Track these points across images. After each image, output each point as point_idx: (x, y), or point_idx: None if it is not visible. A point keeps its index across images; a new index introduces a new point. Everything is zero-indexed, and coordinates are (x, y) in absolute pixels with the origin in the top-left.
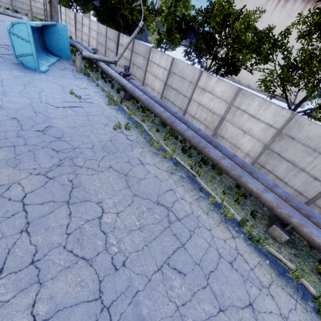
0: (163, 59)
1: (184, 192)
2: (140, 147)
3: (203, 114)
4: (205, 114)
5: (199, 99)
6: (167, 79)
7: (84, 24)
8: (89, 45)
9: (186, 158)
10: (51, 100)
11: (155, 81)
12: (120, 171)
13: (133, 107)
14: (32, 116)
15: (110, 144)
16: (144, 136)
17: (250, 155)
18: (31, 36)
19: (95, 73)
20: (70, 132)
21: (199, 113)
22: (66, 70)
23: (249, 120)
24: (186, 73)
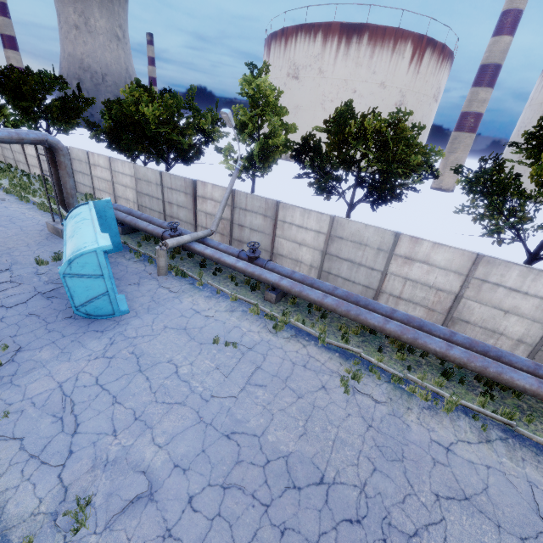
0: (311, 218)
1: (540, 475)
2: (406, 410)
3: (419, 292)
4: (422, 291)
5: (404, 272)
6: (327, 247)
7: (95, 164)
8: (116, 197)
9: (459, 388)
10: (210, 383)
11: (300, 250)
12: (454, 495)
13: (299, 312)
14: (236, 451)
15: (377, 434)
16: (383, 377)
17: (525, 342)
18: (105, 266)
19: (181, 261)
20: (314, 449)
21: (410, 291)
22: (144, 282)
23: (509, 296)
24: (366, 238)
